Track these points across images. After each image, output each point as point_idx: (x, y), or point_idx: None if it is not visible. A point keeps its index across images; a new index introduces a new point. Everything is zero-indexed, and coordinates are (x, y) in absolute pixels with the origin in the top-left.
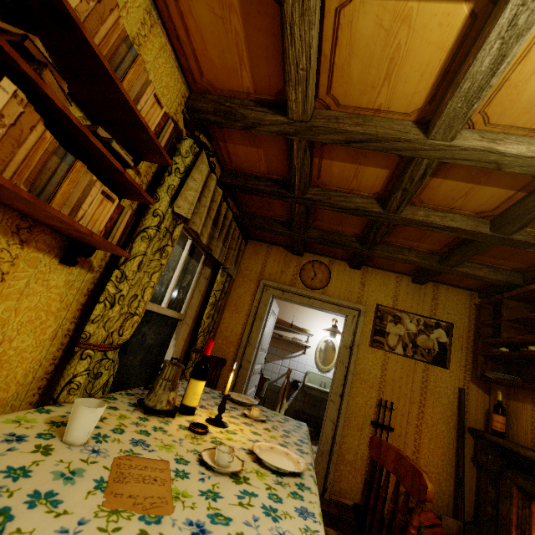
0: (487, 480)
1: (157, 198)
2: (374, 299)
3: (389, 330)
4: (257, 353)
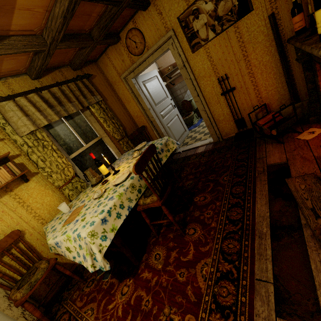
0: (304, 70)
1: (15, 141)
2: (174, 16)
3: (197, 28)
4: (153, 109)
